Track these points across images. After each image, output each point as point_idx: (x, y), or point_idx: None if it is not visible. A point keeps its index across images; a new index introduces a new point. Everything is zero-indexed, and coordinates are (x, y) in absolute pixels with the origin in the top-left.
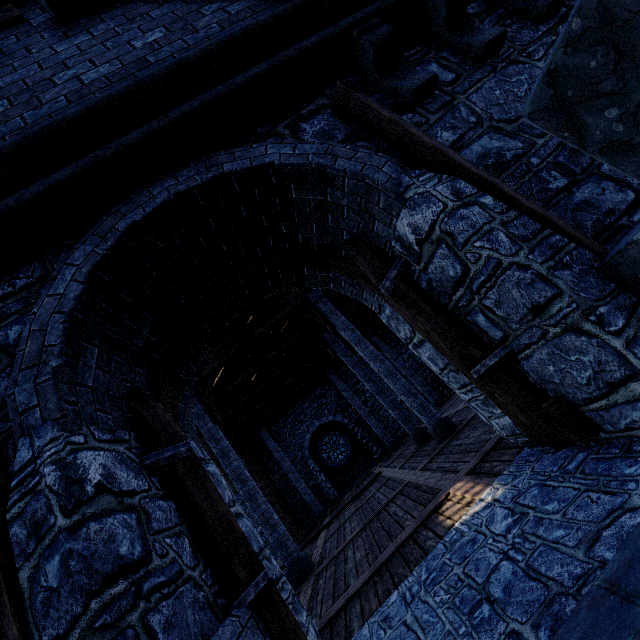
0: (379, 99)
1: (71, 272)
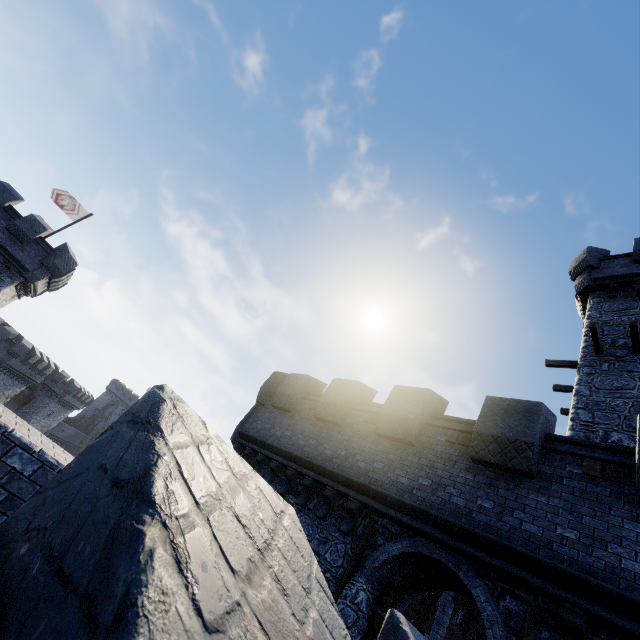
0: (554, 638)
1: (399, 546)
